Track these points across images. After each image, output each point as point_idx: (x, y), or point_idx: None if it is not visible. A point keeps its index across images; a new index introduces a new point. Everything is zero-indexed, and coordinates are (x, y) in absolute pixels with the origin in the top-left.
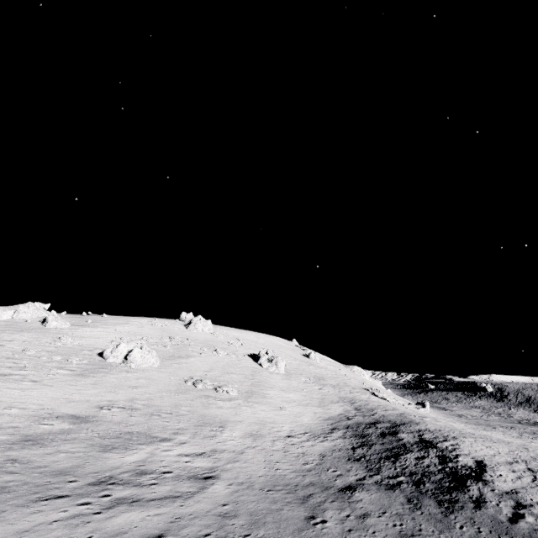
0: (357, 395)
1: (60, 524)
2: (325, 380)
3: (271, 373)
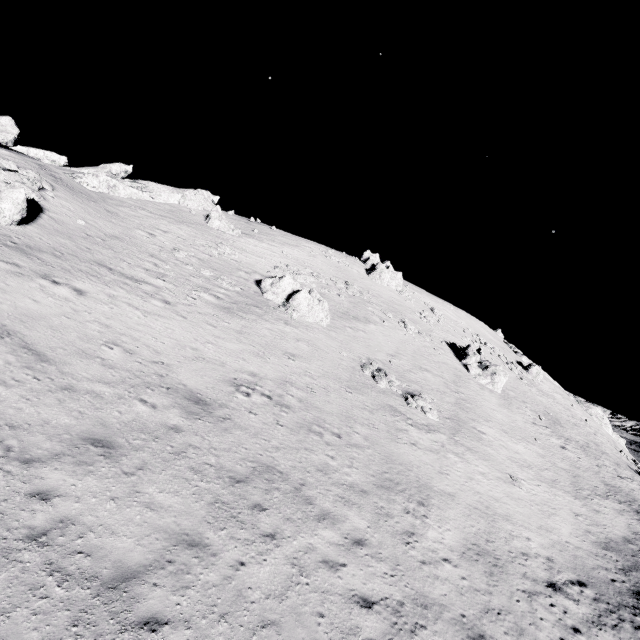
0: (635, 489)
1: None
2: (564, 427)
3: (481, 388)
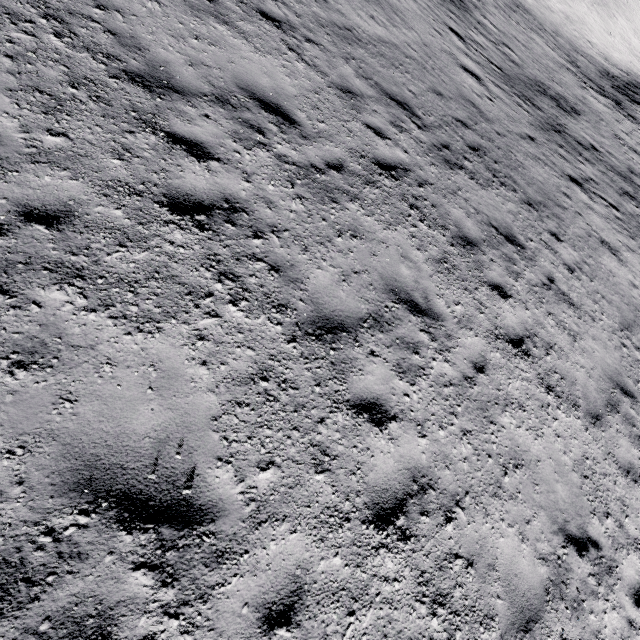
0: None
1: None
2: None
3: None
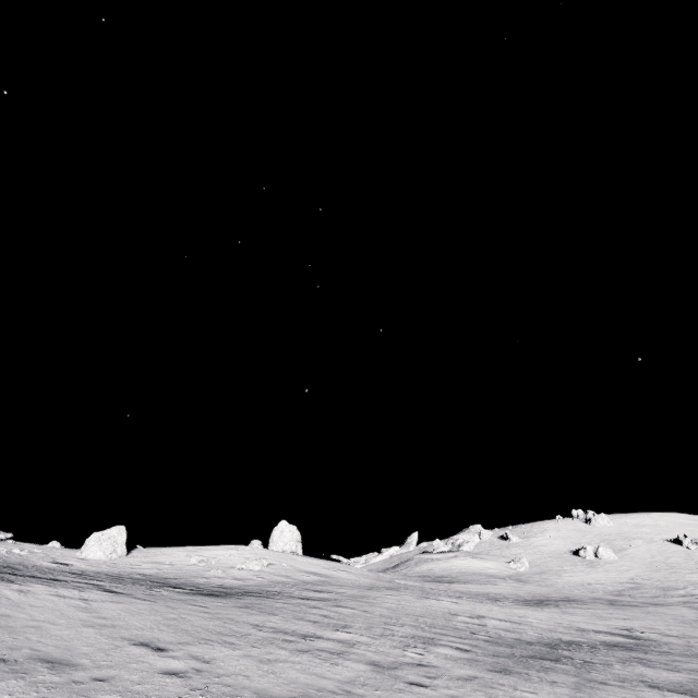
0: None
1: (690, 599)
2: None
3: None
